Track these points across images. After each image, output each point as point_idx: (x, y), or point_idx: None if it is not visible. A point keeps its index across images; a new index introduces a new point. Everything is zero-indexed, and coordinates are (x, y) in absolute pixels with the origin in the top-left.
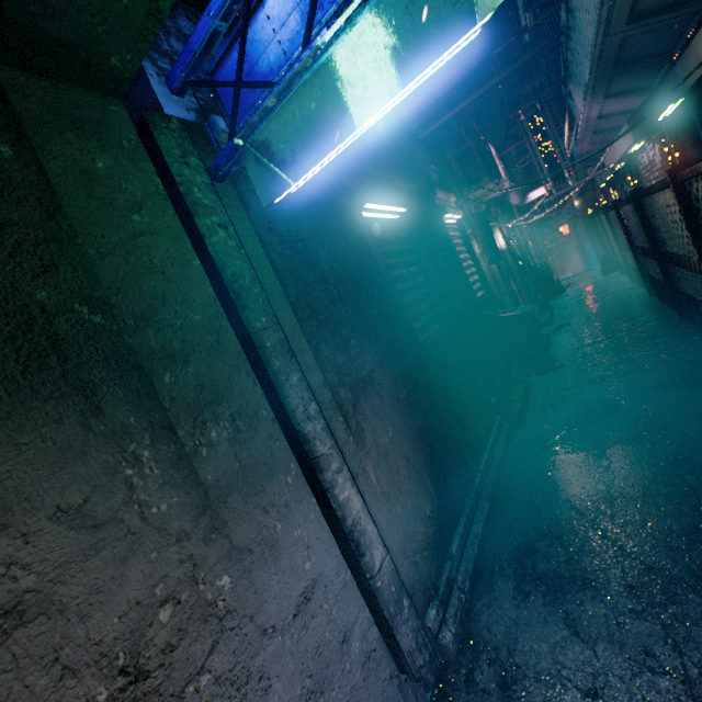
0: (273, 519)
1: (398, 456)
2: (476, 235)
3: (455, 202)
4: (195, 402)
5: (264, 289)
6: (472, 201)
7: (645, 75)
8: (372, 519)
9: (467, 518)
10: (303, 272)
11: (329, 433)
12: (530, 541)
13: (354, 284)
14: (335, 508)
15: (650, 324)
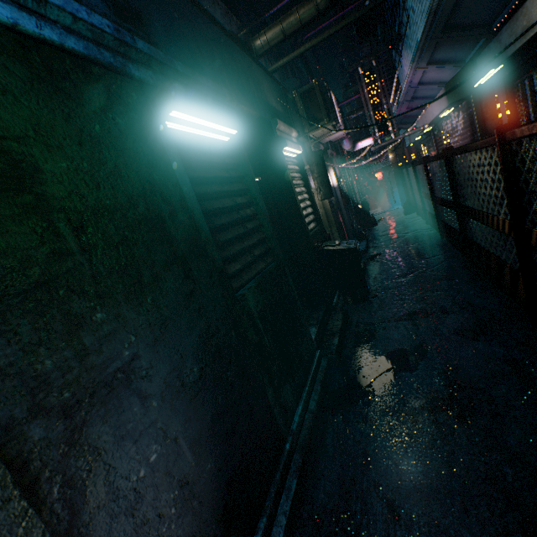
0: None
1: (164, 490)
2: (313, 171)
3: (297, 137)
4: None
5: None
6: (312, 140)
7: (464, 46)
8: None
9: (269, 516)
10: None
11: None
12: None
13: (126, 220)
14: None
15: (444, 264)
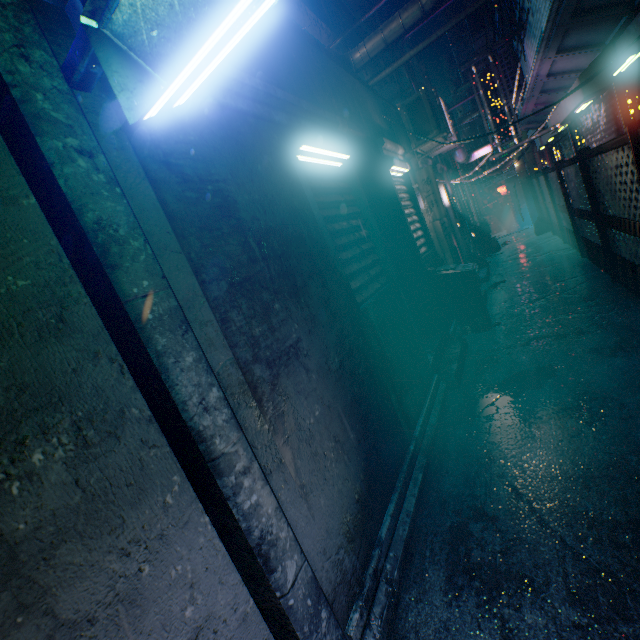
0: (137, 561)
1: (325, 438)
2: (422, 190)
3: (403, 154)
4: (4, 412)
5: (150, 241)
6: (419, 155)
7: (601, 27)
8: (287, 522)
9: (400, 494)
10: (212, 221)
11: (235, 425)
12: (464, 521)
13: (283, 238)
14: (238, 519)
15: (584, 285)
